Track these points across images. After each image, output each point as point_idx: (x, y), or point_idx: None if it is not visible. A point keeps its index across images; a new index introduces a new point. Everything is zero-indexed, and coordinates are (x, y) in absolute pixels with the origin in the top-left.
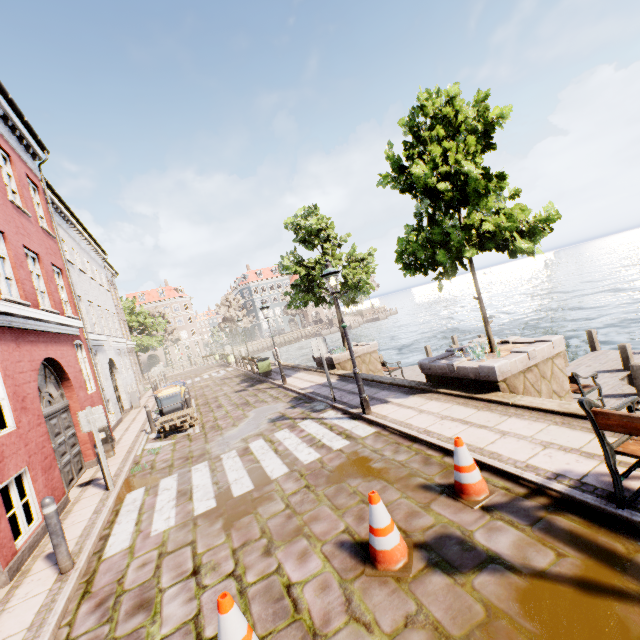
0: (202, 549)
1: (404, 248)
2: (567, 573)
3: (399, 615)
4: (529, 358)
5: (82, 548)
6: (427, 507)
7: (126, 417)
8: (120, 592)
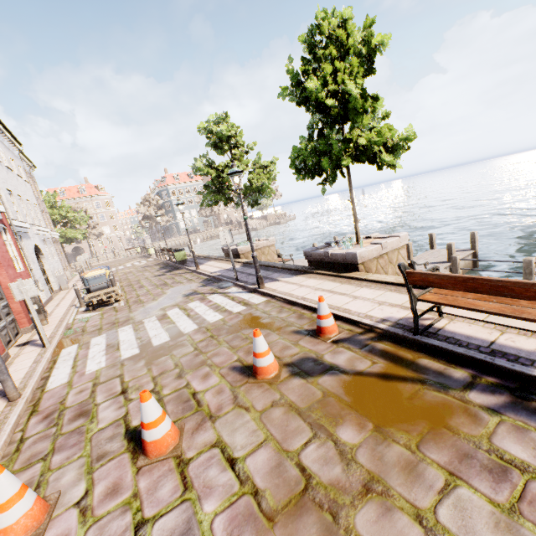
0: (128, 379)
1: (297, 155)
2: (376, 371)
3: (268, 401)
4: (382, 248)
5: (26, 385)
6: (296, 343)
7: (56, 296)
8: (63, 409)
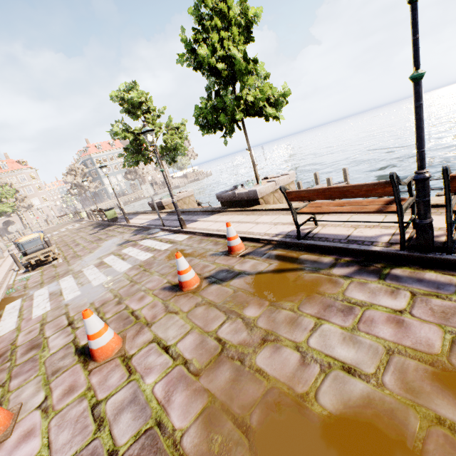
0: (73, 314)
1: (199, 113)
2: (272, 269)
3: (193, 304)
4: (276, 184)
5: None
6: (213, 262)
7: None
8: (14, 348)
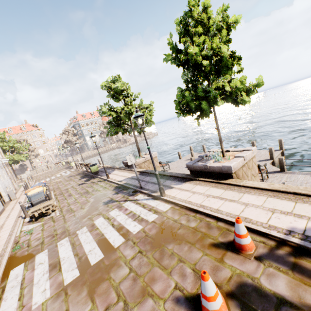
0: None
1: (180, 100)
2: None
3: None
4: (244, 159)
5: None
6: (222, 261)
7: (7, 207)
8: None
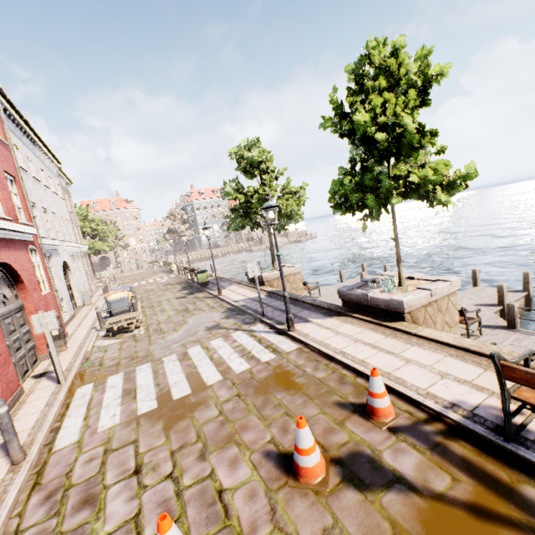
0: (144, 449)
1: (337, 189)
2: (461, 498)
3: (317, 528)
4: (431, 295)
5: (34, 440)
6: (342, 424)
7: (79, 313)
8: (68, 486)
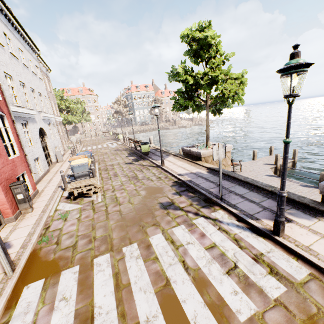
0: None
1: None
2: None
3: None
4: None
5: None
6: None
7: (52, 168)
8: None
